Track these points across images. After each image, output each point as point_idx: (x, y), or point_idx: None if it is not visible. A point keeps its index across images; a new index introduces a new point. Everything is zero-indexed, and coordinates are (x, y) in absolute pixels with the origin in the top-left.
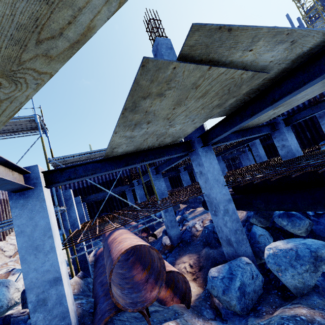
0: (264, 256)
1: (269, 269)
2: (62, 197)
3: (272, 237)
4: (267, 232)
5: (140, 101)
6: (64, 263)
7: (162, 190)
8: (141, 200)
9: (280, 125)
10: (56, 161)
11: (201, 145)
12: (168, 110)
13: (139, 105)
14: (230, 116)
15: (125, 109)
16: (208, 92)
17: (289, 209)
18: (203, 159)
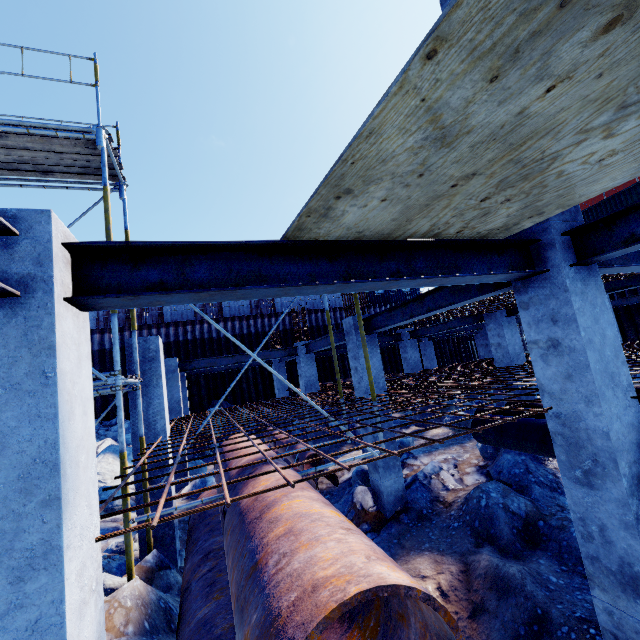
0: None
1: None
2: (136, 352)
3: None
4: None
5: None
6: (96, 596)
7: (373, 374)
8: (309, 388)
9: None
10: None
11: (572, 259)
12: None
13: None
14: None
15: None
16: None
17: None
18: (576, 302)
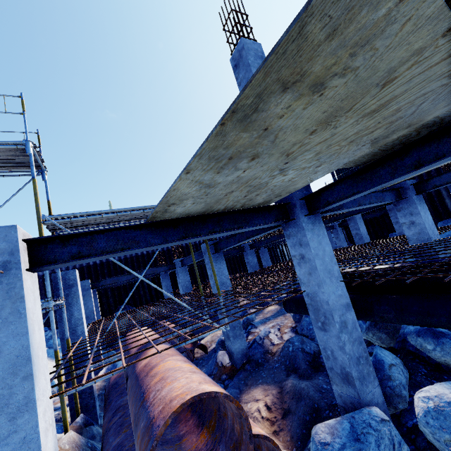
0: (401, 403)
1: (414, 428)
2: (61, 282)
3: (406, 368)
4: (399, 360)
5: (272, 96)
6: (52, 428)
7: (222, 278)
8: (185, 290)
9: (409, 191)
10: (55, 221)
11: (306, 212)
12: (300, 135)
13: (264, 107)
14: (370, 165)
15: (231, 113)
16: (389, 104)
17: (441, 326)
18: (308, 235)
